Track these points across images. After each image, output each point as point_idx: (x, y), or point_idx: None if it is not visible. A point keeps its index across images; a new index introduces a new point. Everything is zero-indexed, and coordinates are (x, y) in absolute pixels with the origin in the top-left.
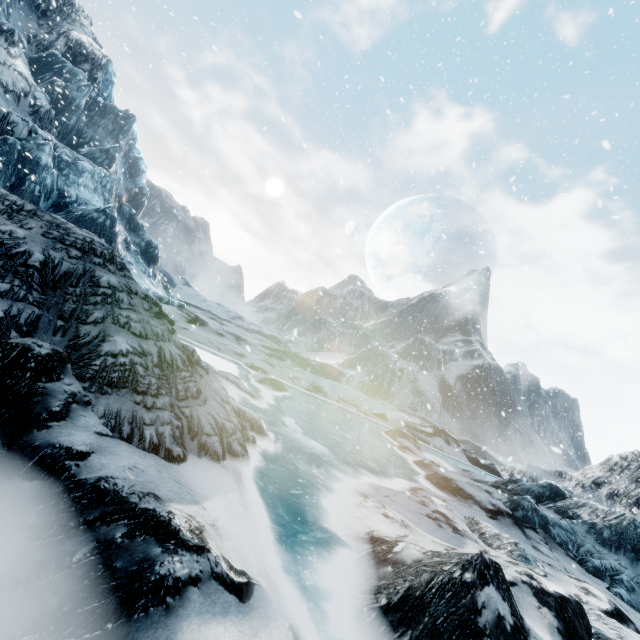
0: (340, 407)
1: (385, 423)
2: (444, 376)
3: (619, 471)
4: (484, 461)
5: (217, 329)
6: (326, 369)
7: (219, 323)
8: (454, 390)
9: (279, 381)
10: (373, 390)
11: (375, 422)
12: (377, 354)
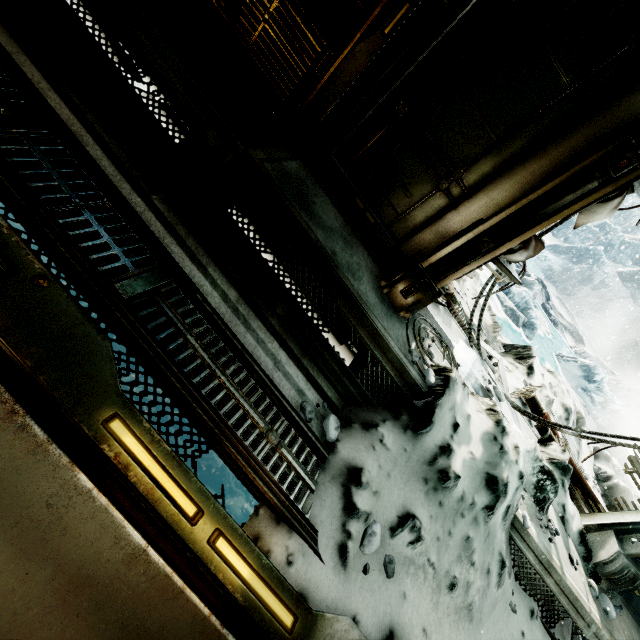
0: None
1: None
2: None
3: None
4: (553, 314)
5: None
6: None
7: None
8: None
9: None
10: (555, 279)
11: None
12: (591, 256)
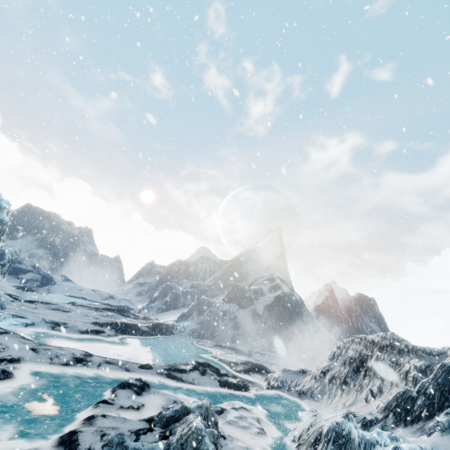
0: (97, 371)
1: (145, 372)
2: (255, 309)
3: (336, 358)
4: (234, 380)
5: (35, 322)
6: (156, 327)
7: (62, 311)
8: (263, 318)
9: (3, 370)
10: (201, 334)
11: (133, 375)
12: (204, 304)
